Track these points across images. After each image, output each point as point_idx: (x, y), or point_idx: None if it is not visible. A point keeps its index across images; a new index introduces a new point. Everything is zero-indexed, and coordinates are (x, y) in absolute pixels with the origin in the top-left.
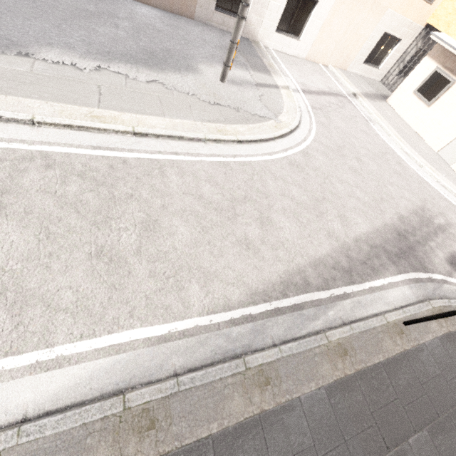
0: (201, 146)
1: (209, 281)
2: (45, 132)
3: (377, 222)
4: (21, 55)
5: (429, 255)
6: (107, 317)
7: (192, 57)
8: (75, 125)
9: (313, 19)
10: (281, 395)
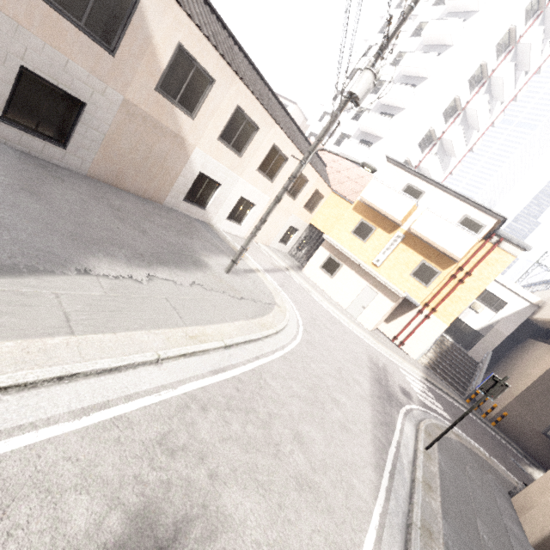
0: (262, 344)
1: (355, 472)
2: (170, 368)
3: (366, 377)
4: (80, 272)
5: (395, 392)
6: (347, 542)
7: (192, 249)
8: (189, 352)
9: (252, 214)
10: (438, 537)
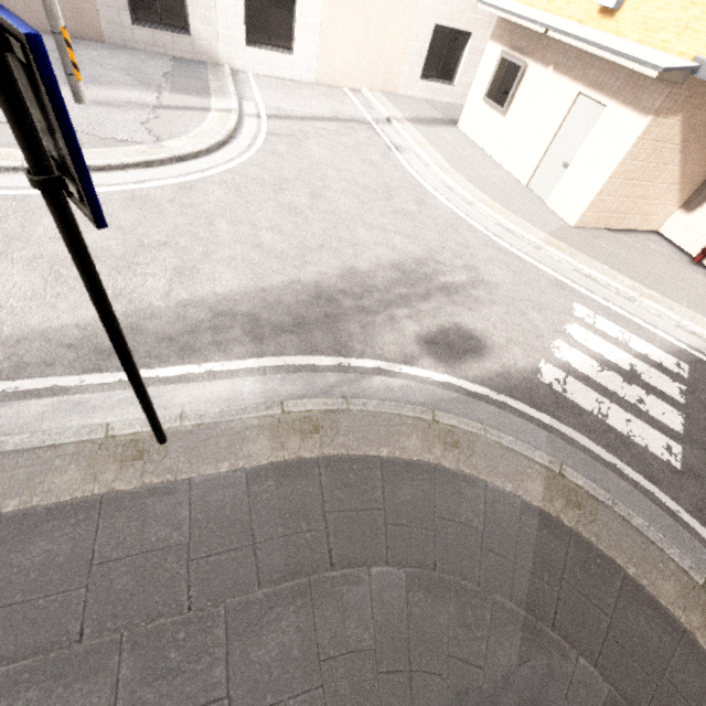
0: None
1: None
2: None
3: (274, 278)
4: None
5: (377, 329)
6: None
7: None
8: None
9: (302, 19)
10: None
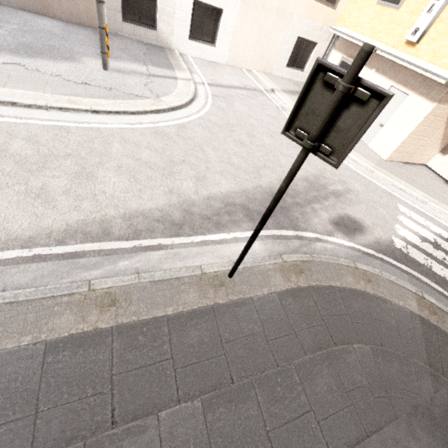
0: (41, 113)
1: None
2: None
3: (247, 184)
4: None
5: (308, 215)
6: None
7: (80, 52)
8: None
9: (223, 27)
10: None
